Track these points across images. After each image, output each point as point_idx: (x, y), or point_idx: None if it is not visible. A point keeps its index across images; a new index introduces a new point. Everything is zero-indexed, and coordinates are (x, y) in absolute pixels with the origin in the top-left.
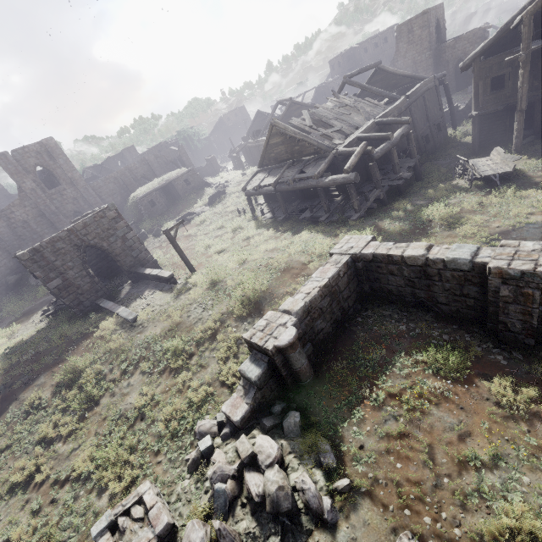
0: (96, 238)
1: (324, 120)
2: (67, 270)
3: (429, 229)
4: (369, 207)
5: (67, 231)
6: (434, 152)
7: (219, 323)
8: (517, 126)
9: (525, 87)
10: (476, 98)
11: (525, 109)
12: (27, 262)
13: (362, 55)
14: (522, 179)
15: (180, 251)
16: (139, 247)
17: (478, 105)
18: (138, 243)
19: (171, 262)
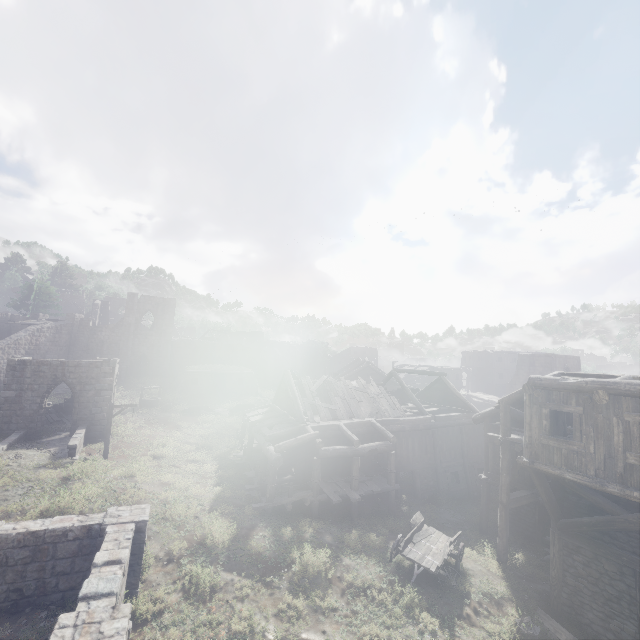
0: (76, 379)
1: (330, 393)
2: (29, 389)
3: (278, 575)
4: (285, 504)
5: (60, 362)
6: (463, 499)
7: (6, 515)
8: (499, 521)
9: (505, 476)
10: (486, 460)
11: (507, 504)
12: (9, 366)
13: (495, 362)
14: (452, 597)
15: (109, 429)
16: (104, 407)
17: (487, 469)
18: (106, 403)
19: (125, 438)
